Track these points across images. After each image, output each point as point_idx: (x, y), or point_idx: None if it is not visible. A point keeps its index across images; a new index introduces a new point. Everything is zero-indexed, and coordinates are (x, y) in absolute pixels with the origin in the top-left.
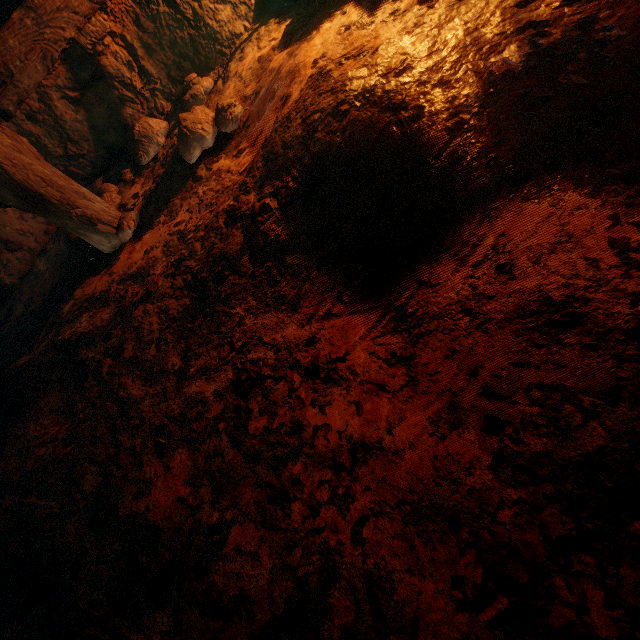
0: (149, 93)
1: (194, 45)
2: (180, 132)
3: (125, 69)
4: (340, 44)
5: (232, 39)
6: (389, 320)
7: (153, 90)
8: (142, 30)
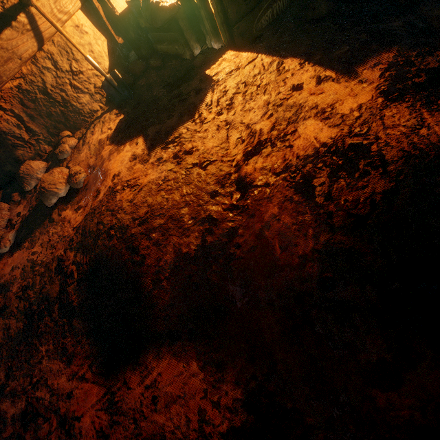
0: (35, 141)
1: (65, 115)
2: (40, 190)
3: (15, 128)
4: (129, 168)
5: (91, 113)
6: (109, 397)
7: (38, 139)
8: (26, 107)
